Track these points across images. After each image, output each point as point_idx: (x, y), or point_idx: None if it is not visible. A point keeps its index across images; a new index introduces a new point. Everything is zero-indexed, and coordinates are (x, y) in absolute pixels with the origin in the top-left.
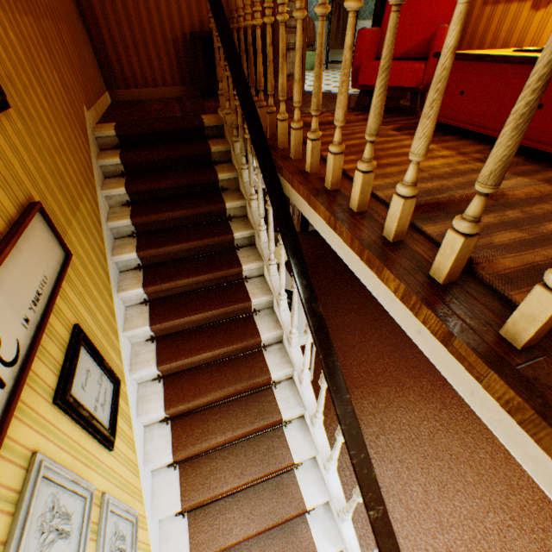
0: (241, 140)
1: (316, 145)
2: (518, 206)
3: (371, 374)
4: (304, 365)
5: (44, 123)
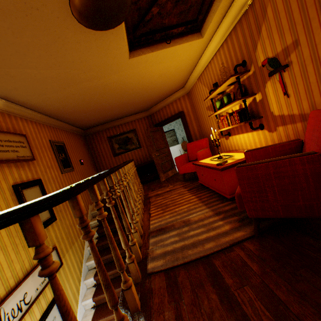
0: None
1: (138, 210)
2: (191, 224)
3: None
4: None
5: (69, 218)
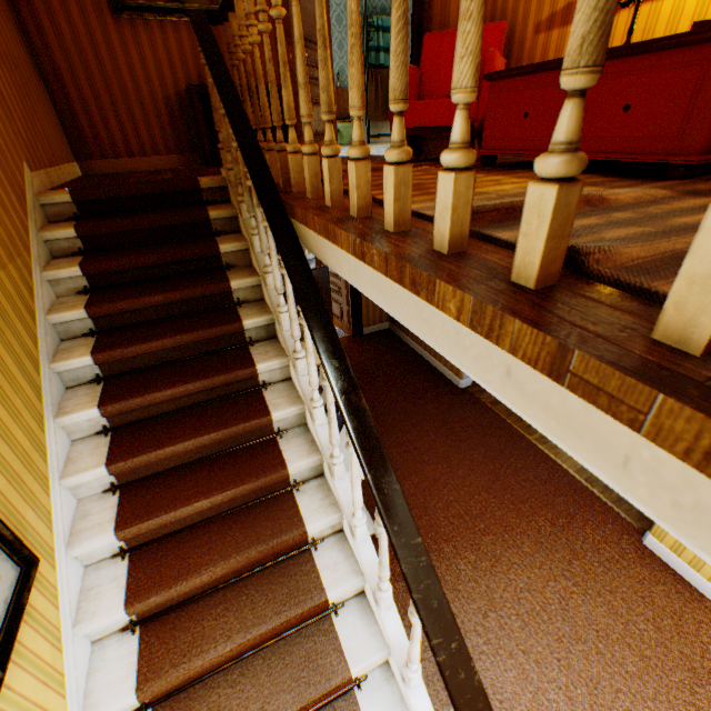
0: (247, 194)
1: (334, 164)
2: (628, 209)
3: (465, 519)
4: (354, 503)
5: None
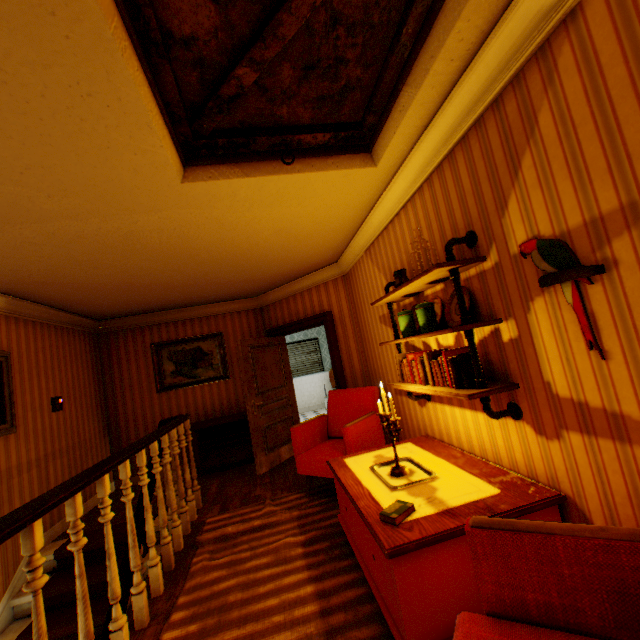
0: None
1: (118, 634)
2: None
3: None
4: None
5: None
